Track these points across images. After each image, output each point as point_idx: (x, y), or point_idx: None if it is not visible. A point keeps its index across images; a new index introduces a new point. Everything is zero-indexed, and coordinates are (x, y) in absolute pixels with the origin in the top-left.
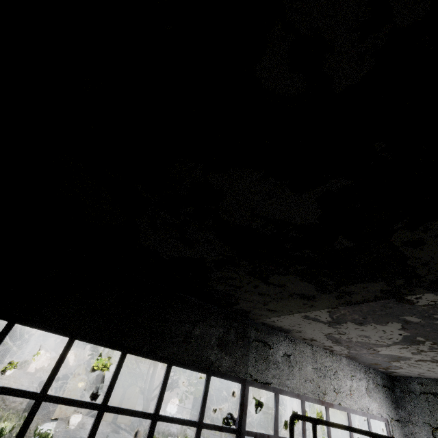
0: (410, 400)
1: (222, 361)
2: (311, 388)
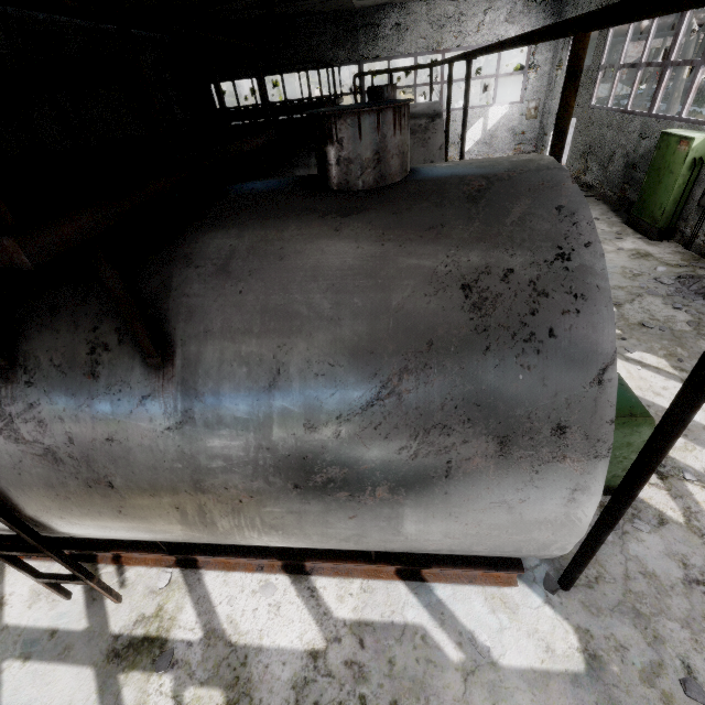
0: (567, 6)
1: (338, 56)
2: (424, 44)
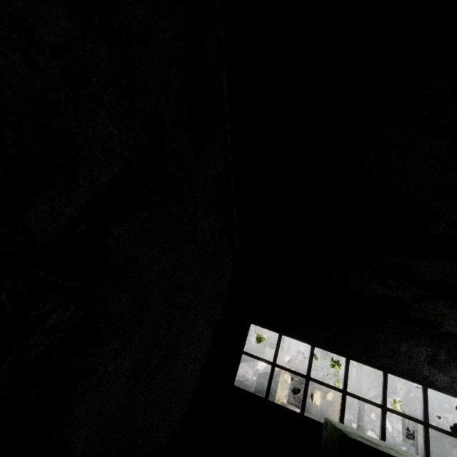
0: None
1: (436, 377)
2: None
